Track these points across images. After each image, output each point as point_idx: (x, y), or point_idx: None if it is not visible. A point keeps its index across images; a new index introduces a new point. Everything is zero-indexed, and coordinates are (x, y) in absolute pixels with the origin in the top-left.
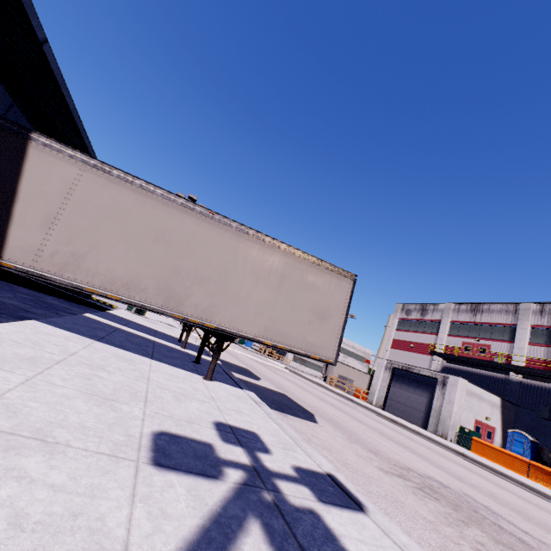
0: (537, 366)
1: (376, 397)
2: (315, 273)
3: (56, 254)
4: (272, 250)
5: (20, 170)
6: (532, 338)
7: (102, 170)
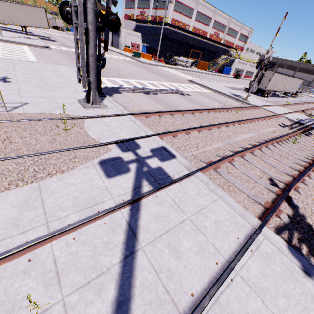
0: (153, 18)
1: (110, 43)
2: (35, 9)
3: None
4: (23, 6)
5: None
6: (153, 6)
7: None
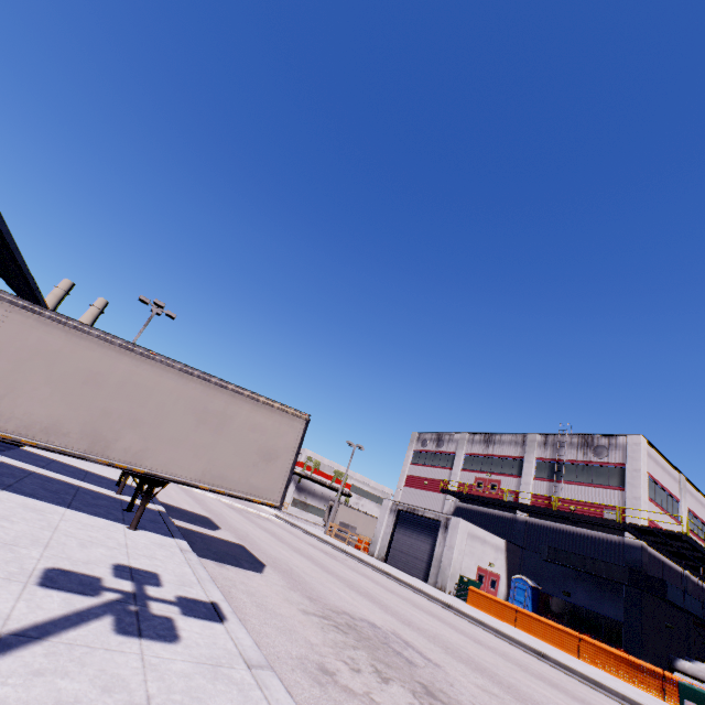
0: (541, 502)
1: (379, 547)
2: (265, 413)
3: None
4: (218, 391)
5: None
6: (537, 472)
7: (32, 311)
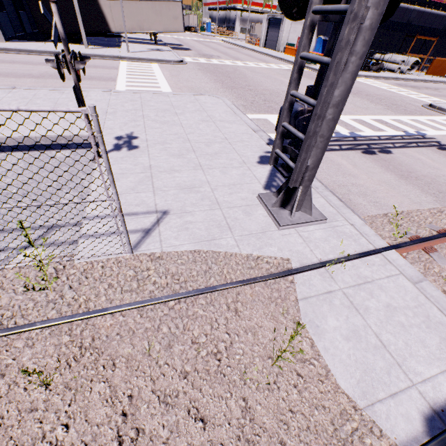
0: None
1: (262, 42)
2: (169, 5)
3: (118, 27)
4: (155, 3)
5: (102, 10)
6: None
7: (112, 0)
